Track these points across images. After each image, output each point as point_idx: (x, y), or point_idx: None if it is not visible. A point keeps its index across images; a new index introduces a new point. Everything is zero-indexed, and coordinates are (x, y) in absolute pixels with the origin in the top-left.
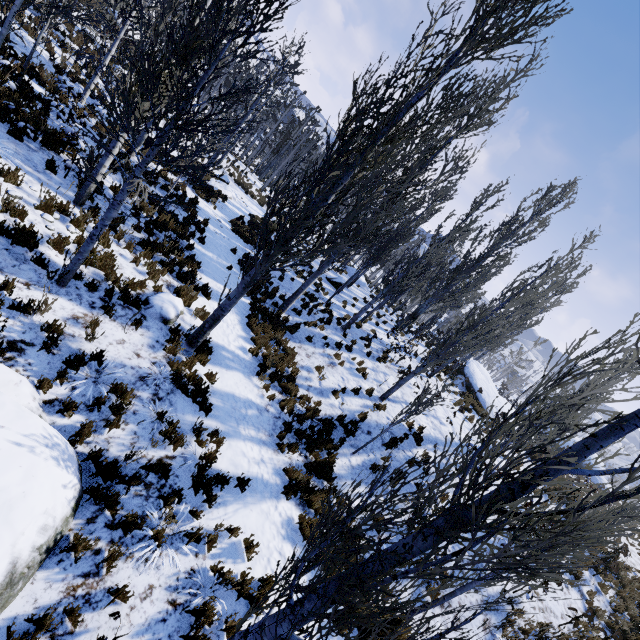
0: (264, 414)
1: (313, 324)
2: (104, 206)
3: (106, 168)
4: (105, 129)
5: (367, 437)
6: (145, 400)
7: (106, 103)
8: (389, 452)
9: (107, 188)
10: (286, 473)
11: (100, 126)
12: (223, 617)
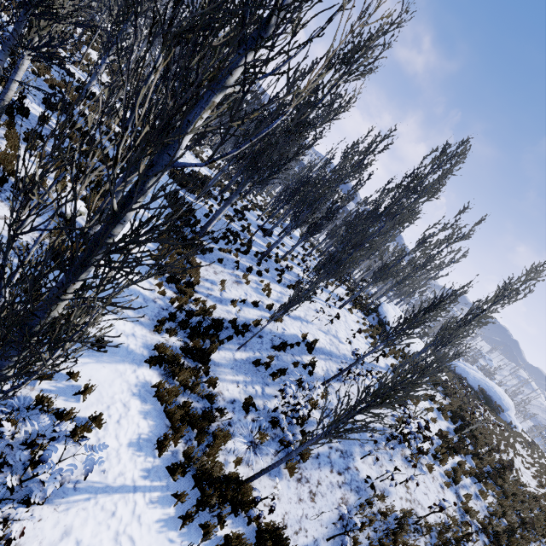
0: (150, 303)
1: (228, 251)
2: (27, 126)
3: (17, 84)
4: (57, 84)
5: (257, 340)
6: (15, 264)
7: (66, 69)
8: (277, 354)
9: (37, 117)
10: (156, 348)
11: (52, 80)
12: (33, 437)
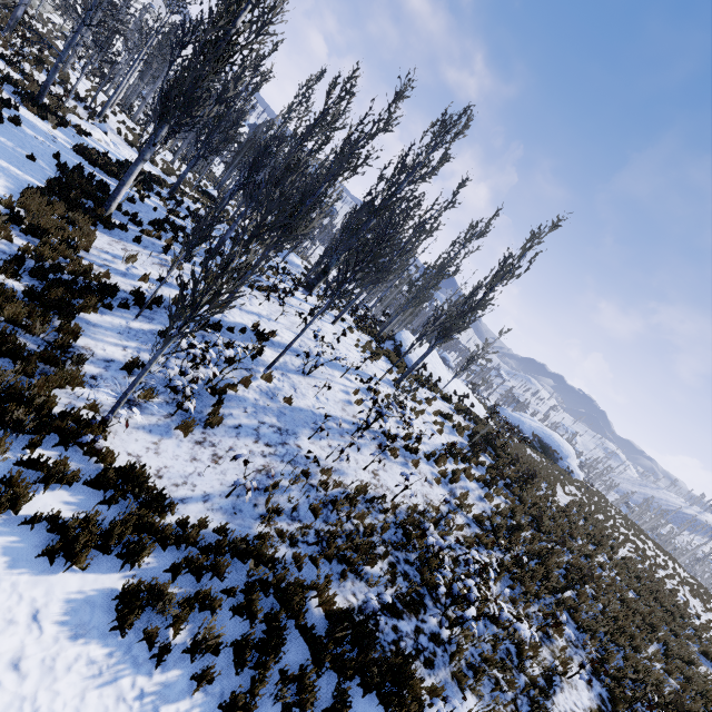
0: None
1: (157, 236)
2: None
3: None
4: None
5: None
6: None
7: None
8: (204, 334)
9: None
10: None
11: None
12: None
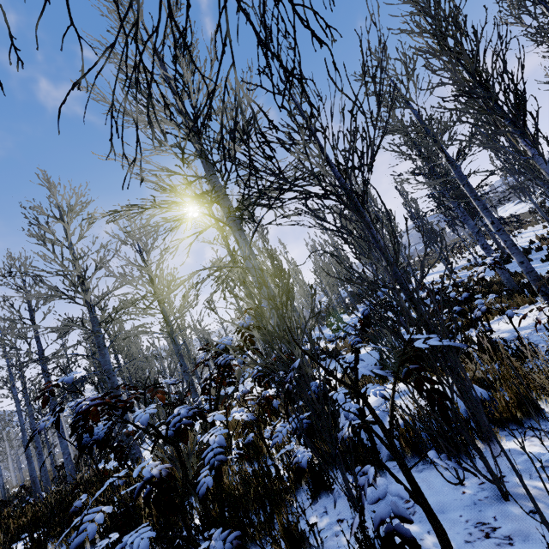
0: None
1: None
2: None
3: None
4: None
5: None
6: None
7: None
8: None
9: None
10: None
11: None
12: None
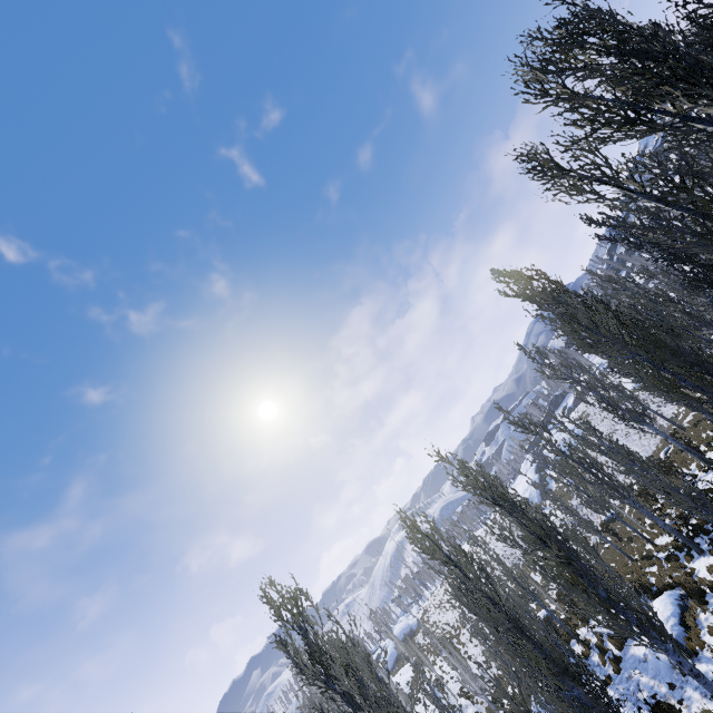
0: None
1: None
2: None
3: None
4: None
5: None
6: None
7: None
8: None
9: None
10: None
11: None
12: None
